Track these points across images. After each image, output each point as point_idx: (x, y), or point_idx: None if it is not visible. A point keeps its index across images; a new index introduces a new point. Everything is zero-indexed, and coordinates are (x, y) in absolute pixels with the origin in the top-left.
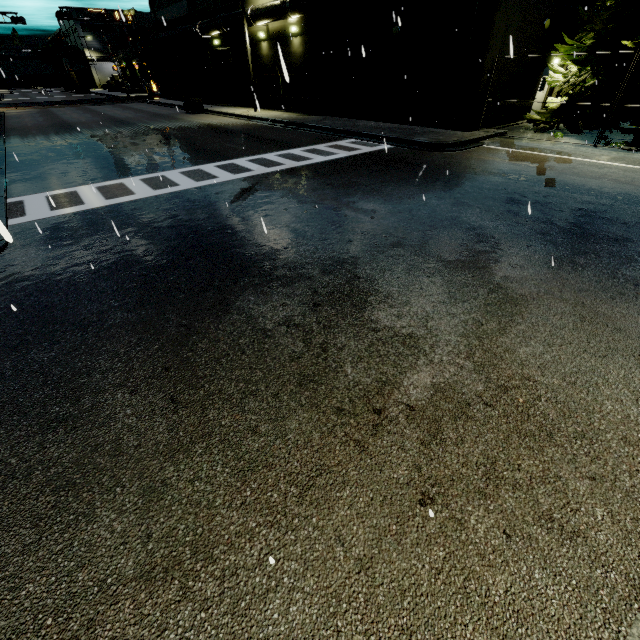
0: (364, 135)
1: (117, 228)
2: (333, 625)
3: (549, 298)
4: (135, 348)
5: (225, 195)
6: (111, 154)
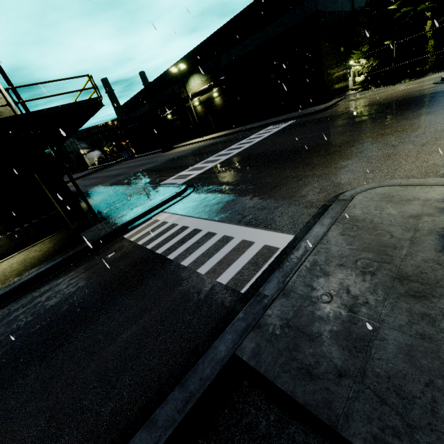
0: (276, 122)
1: (225, 169)
2: (420, 158)
3: (420, 117)
4: (295, 170)
5: (249, 152)
6: (165, 168)
